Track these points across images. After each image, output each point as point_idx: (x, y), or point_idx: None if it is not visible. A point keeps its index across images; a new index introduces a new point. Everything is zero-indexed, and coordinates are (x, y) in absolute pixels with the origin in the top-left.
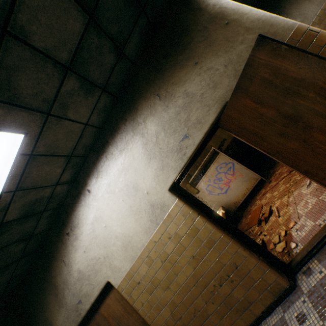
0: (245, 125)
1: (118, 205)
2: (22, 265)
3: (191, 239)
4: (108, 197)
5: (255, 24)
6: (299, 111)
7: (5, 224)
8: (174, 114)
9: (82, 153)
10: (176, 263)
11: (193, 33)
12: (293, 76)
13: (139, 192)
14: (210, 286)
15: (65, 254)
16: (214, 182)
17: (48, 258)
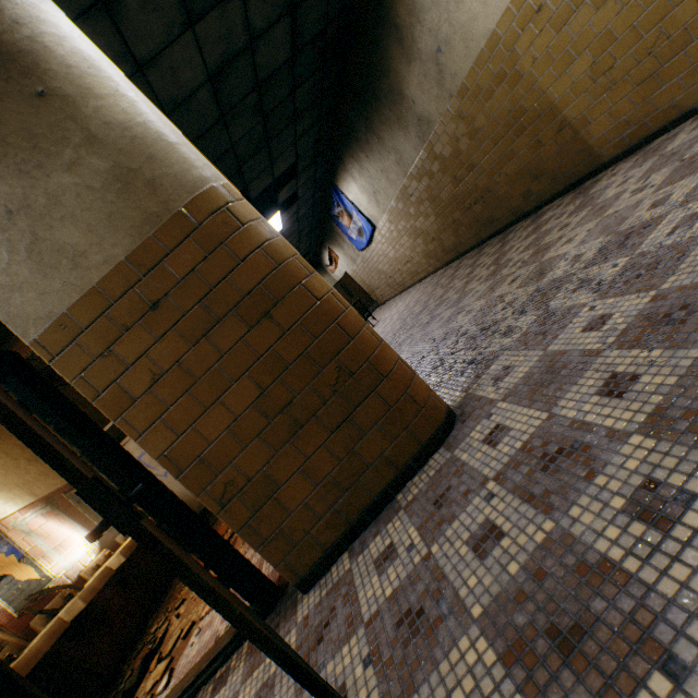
0: None
1: None
2: None
3: None
4: None
5: (116, 136)
6: None
7: None
8: None
9: None
10: None
11: None
12: None
13: None
14: None
15: None
16: None
17: None
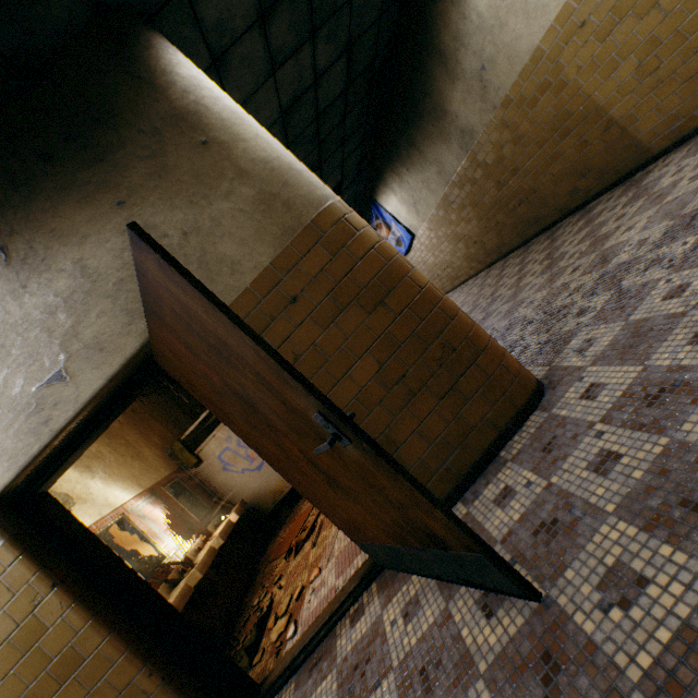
0: (194, 381)
1: None
2: None
3: (19, 656)
4: None
5: (259, 170)
6: (251, 394)
7: None
8: (40, 312)
9: None
10: None
11: (127, 130)
12: (214, 330)
13: None
14: None
15: None
16: (239, 444)
17: None
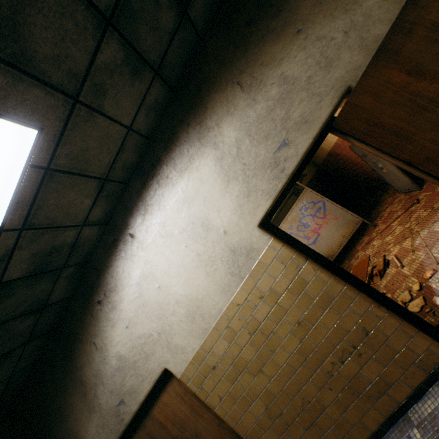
0: (380, 119)
1: (179, 254)
2: (29, 353)
3: (295, 297)
4: (162, 243)
5: None
6: None
7: (6, 285)
8: (265, 111)
9: (121, 177)
10: (272, 334)
11: None
12: None
13: (212, 232)
14: (326, 364)
15: (96, 333)
16: (297, 229)
17: (69, 341)
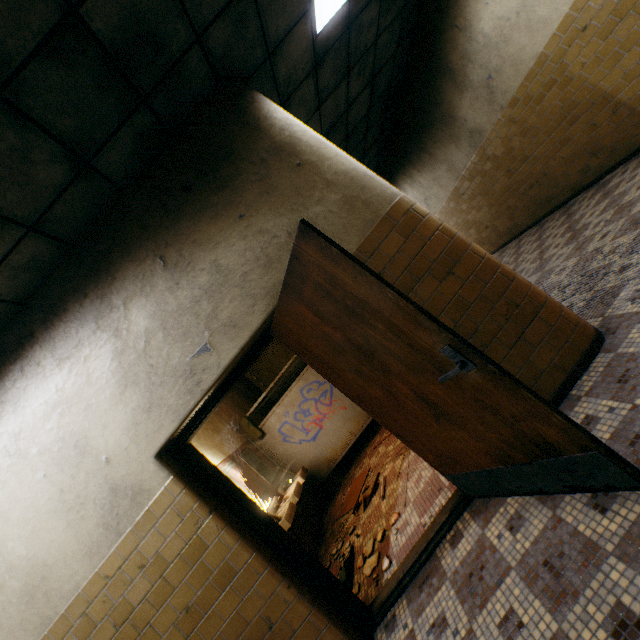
0: (308, 344)
1: (31, 487)
2: None
3: (188, 568)
4: (8, 466)
5: (341, 179)
6: (372, 344)
7: None
8: (189, 302)
9: None
10: (149, 627)
11: (242, 163)
12: (354, 293)
13: (90, 457)
14: None
15: None
16: (295, 417)
17: None
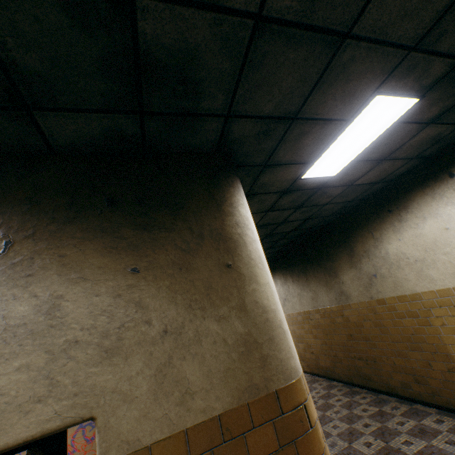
0: None
1: None
2: None
3: None
4: None
5: (257, 312)
6: None
7: None
8: None
9: None
10: None
11: (182, 222)
12: None
13: None
14: None
15: None
16: None
17: None
